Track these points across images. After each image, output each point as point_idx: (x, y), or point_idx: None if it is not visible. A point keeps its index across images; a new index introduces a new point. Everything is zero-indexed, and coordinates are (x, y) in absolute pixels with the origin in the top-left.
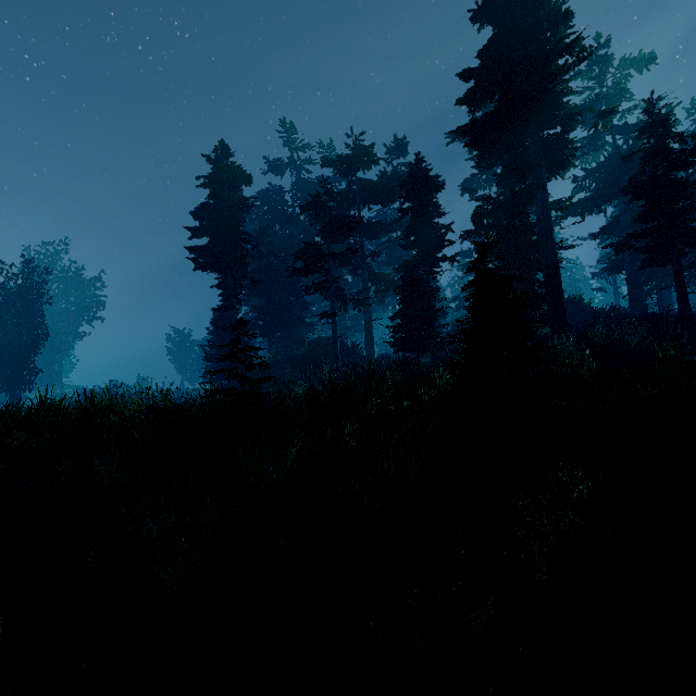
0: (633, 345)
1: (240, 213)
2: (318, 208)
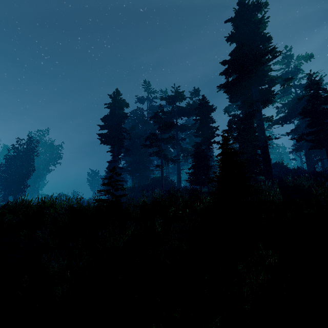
0: (306, 187)
1: (123, 119)
2: (157, 118)
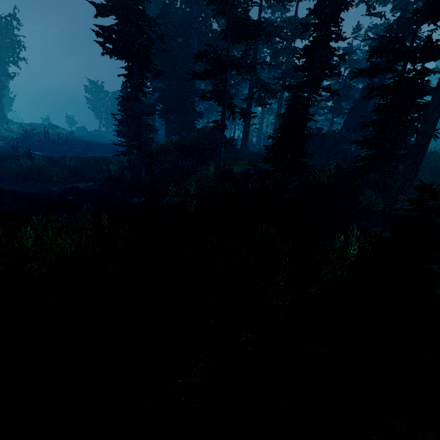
0: None
1: None
2: (224, 3)
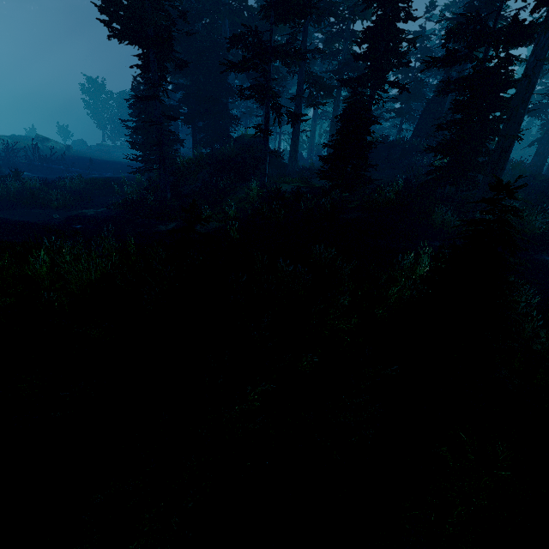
0: (536, 231)
1: None
2: None
